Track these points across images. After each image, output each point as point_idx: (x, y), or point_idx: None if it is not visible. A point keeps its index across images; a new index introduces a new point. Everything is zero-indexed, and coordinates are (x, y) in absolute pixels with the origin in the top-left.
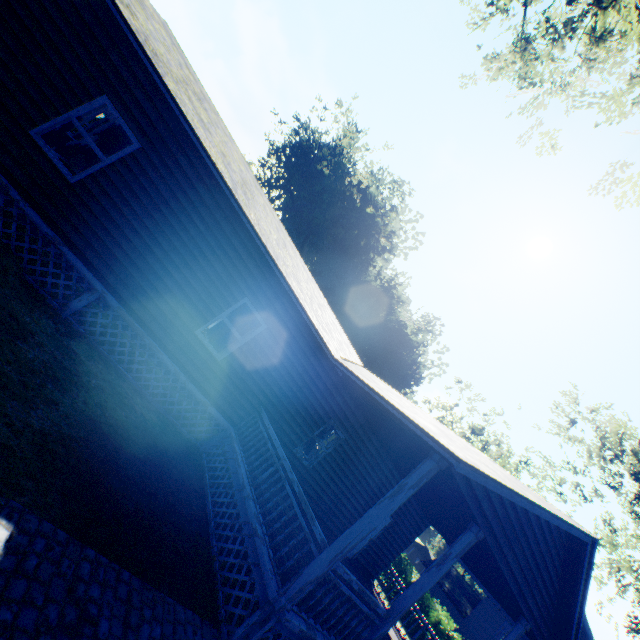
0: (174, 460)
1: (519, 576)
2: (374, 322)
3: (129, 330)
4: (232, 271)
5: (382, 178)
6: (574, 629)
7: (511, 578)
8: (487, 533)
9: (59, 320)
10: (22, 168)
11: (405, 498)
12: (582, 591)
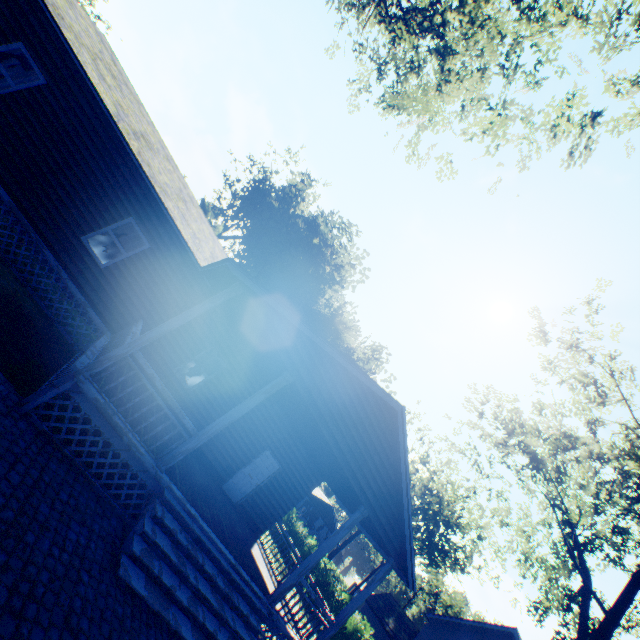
0: (37, 328)
1: (343, 445)
2: None
3: (19, 226)
4: (120, 193)
5: (332, 220)
6: (407, 515)
7: (334, 443)
8: (297, 380)
9: None
10: None
11: (204, 310)
12: (405, 468)
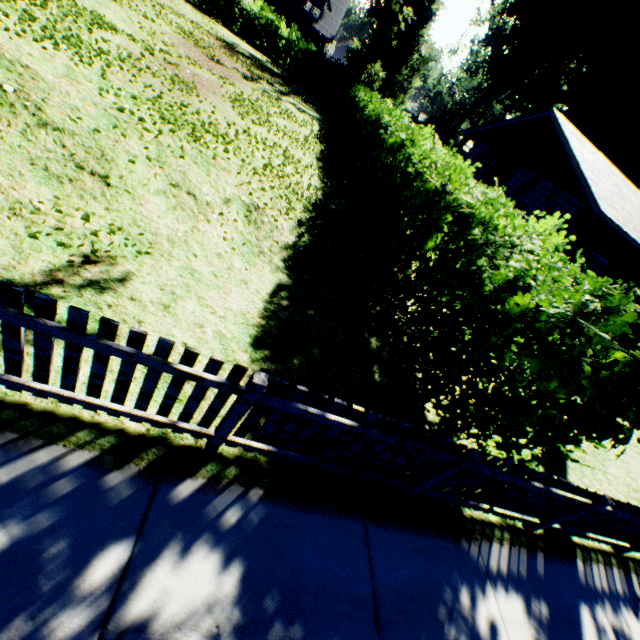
0: None
1: None
2: None
3: None
4: None
5: None
6: None
7: None
8: None
9: None
10: None
11: None
12: None
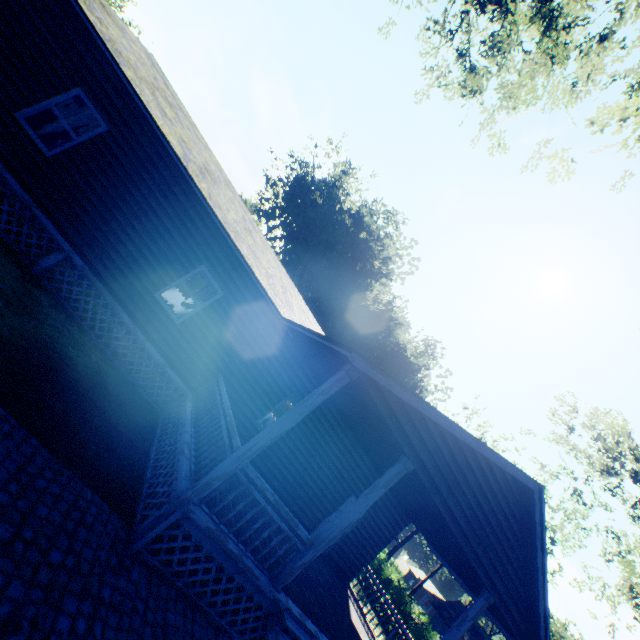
0: (123, 405)
1: (467, 529)
2: (373, 345)
3: (93, 289)
4: (190, 240)
5: (376, 209)
6: (541, 603)
7: (457, 529)
8: (418, 466)
9: (28, 273)
10: (7, 143)
11: (315, 404)
12: (540, 552)
